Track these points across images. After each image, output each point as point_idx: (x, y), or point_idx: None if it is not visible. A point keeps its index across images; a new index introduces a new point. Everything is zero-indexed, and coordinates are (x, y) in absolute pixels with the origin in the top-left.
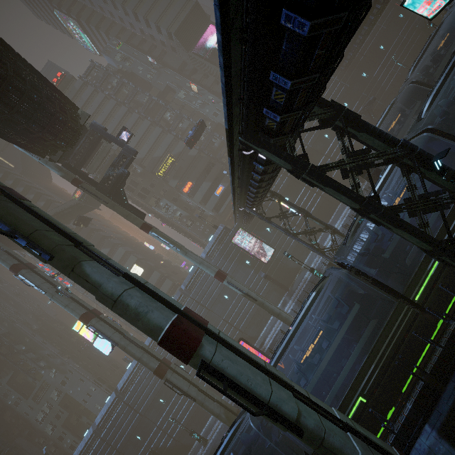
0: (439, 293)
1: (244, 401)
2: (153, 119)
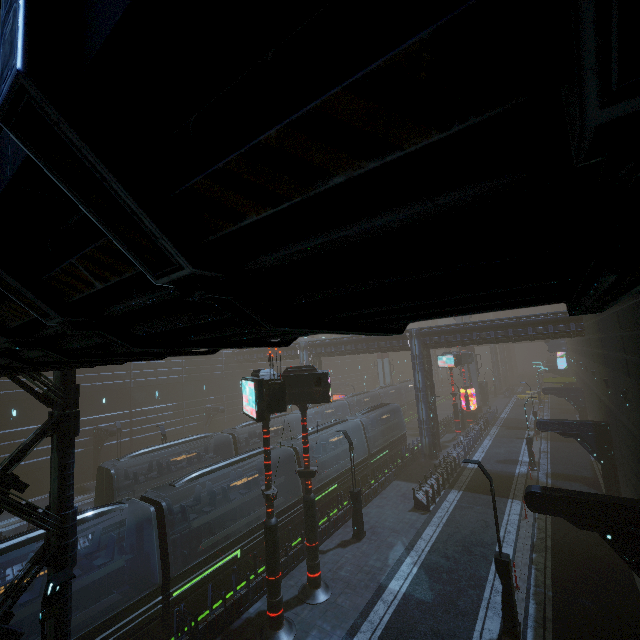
0: None
1: None
2: None
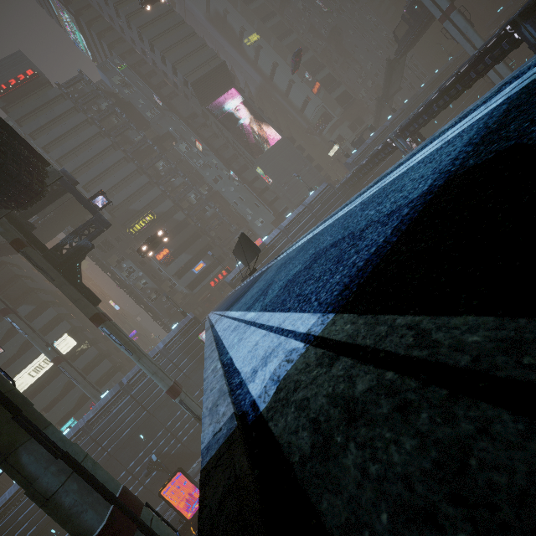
0: None
1: None
2: (141, 162)
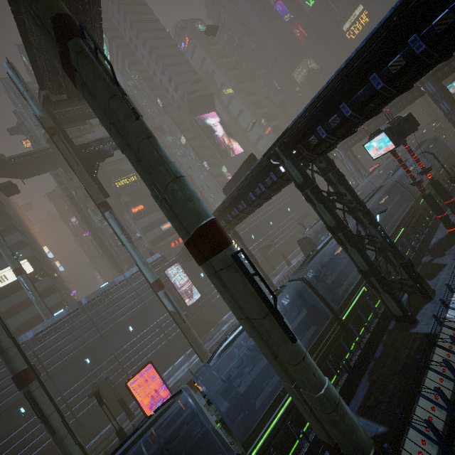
0: (356, 320)
1: (255, 302)
2: None
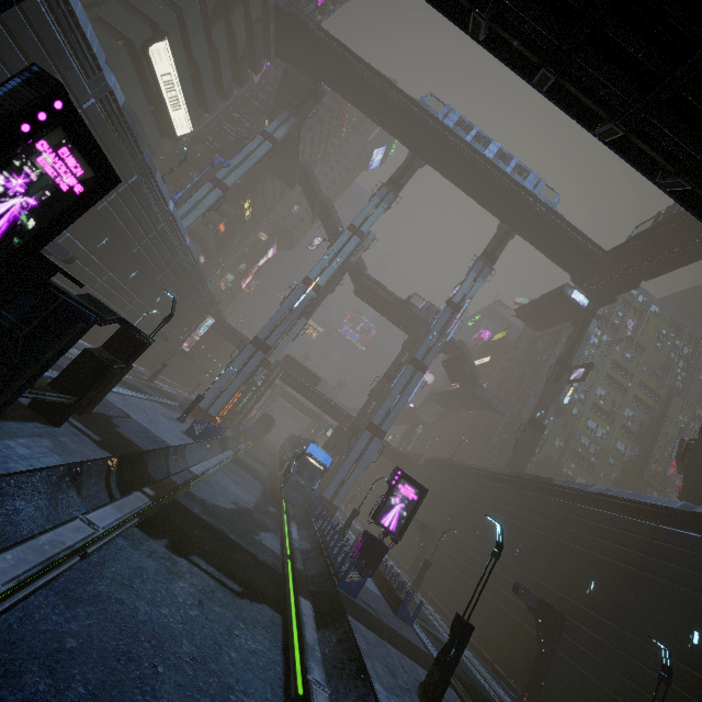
0: None
1: None
2: None
